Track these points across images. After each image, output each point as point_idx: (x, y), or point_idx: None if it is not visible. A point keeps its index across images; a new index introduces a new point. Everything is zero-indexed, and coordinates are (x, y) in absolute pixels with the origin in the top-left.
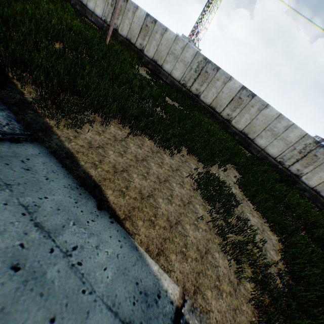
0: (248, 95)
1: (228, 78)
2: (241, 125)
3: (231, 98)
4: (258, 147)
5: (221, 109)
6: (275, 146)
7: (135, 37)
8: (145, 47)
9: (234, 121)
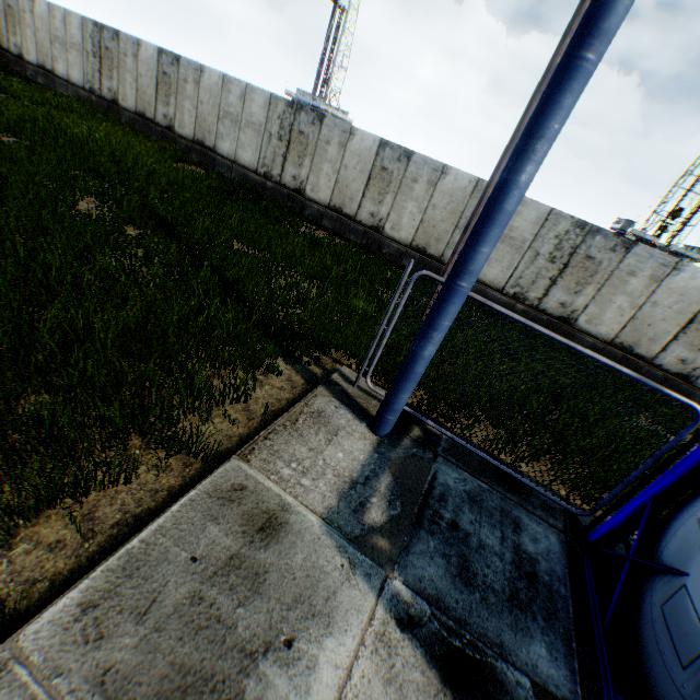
0: (173, 62)
1: (136, 46)
2: (189, 129)
3: (156, 82)
4: (228, 160)
5: (153, 110)
6: (246, 144)
7: (7, 37)
8: (24, 48)
9: (178, 125)
